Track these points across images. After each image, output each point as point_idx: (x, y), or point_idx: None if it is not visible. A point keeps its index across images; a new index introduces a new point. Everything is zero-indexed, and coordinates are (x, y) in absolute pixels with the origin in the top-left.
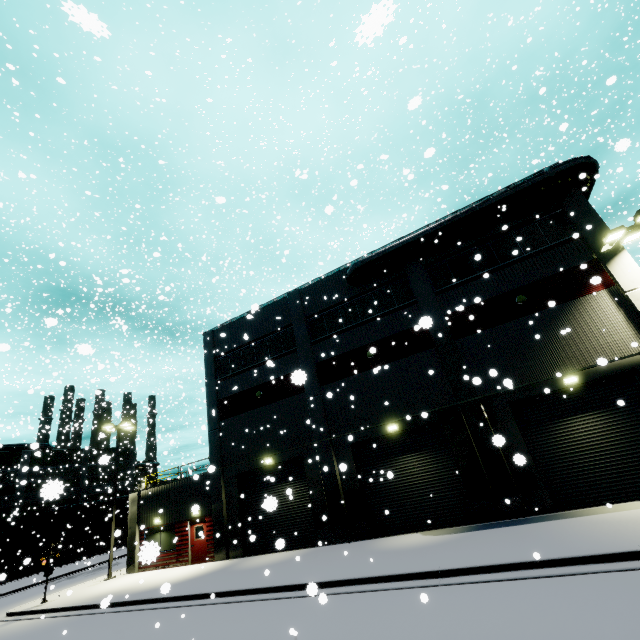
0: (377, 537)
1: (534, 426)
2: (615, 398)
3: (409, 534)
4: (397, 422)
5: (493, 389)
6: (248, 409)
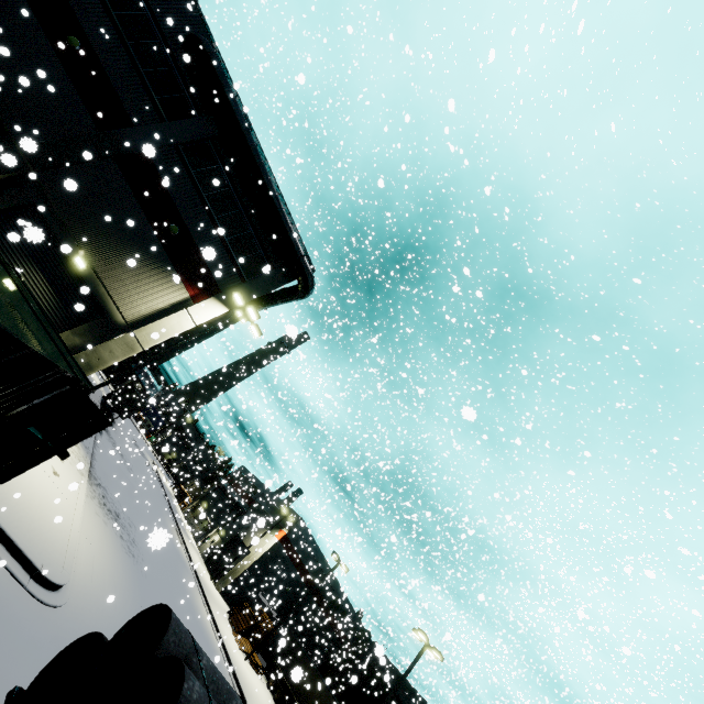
0: None
1: (11, 229)
2: (70, 300)
3: None
4: None
5: (51, 190)
6: None
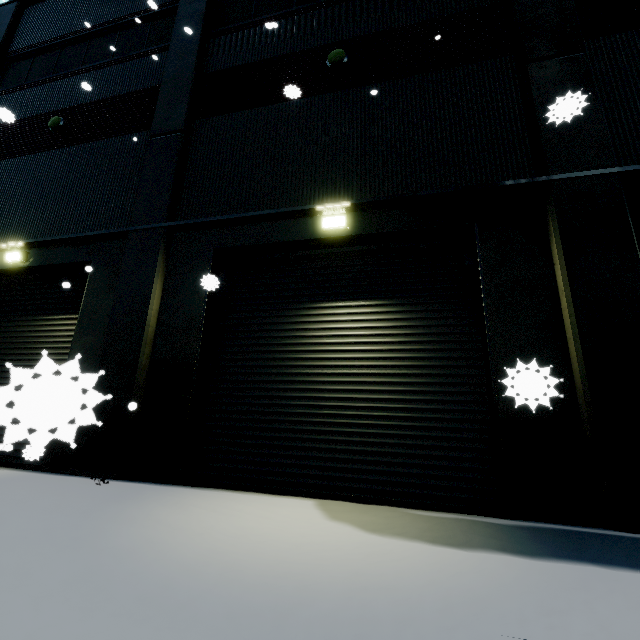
0: (198, 484)
1: None
2: None
3: (283, 500)
4: (351, 214)
5: None
6: (22, 151)
